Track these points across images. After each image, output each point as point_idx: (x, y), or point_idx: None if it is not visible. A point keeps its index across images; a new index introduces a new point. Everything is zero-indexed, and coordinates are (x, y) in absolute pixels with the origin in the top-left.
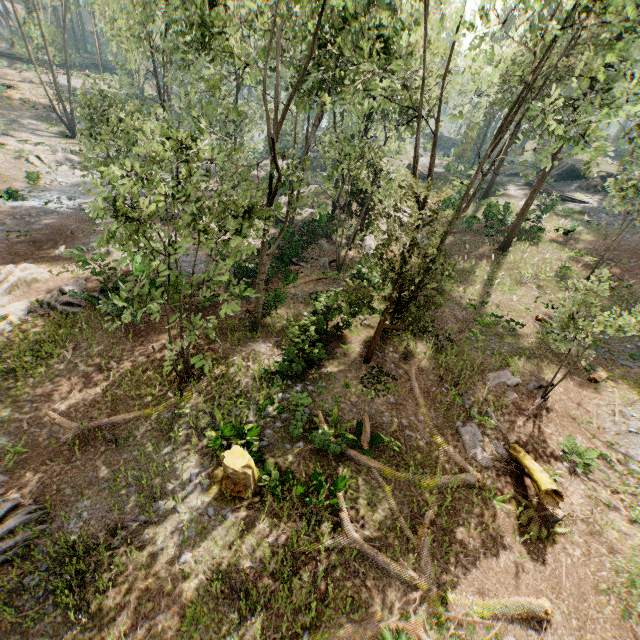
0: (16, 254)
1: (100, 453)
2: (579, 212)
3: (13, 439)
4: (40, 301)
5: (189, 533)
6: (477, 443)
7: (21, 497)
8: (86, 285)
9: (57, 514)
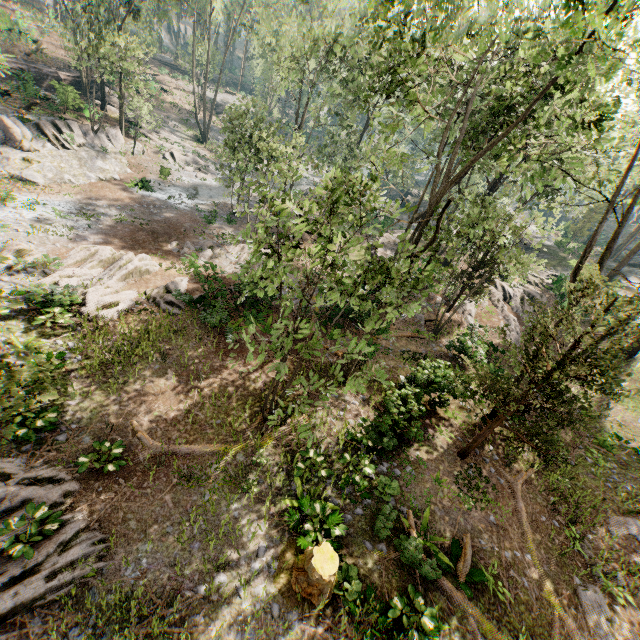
0: (136, 241)
1: (171, 485)
2: None
3: (95, 441)
4: (147, 294)
5: (248, 633)
6: (603, 620)
7: (88, 516)
8: (188, 286)
9: (117, 551)
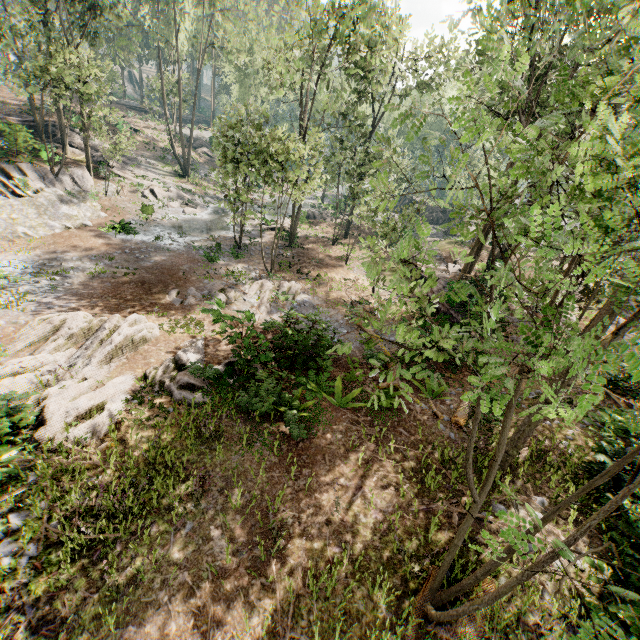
0: (121, 297)
1: None
2: None
3: None
4: (149, 377)
5: None
6: None
7: None
8: (206, 351)
9: None
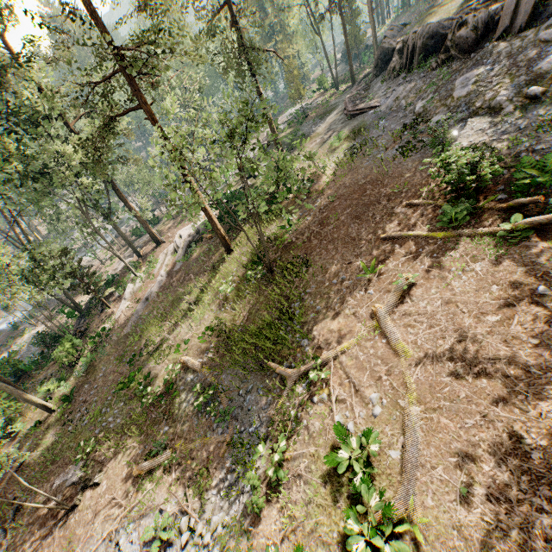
0: None
1: None
2: (353, 133)
3: None
4: None
5: None
6: None
7: None
8: None
9: None
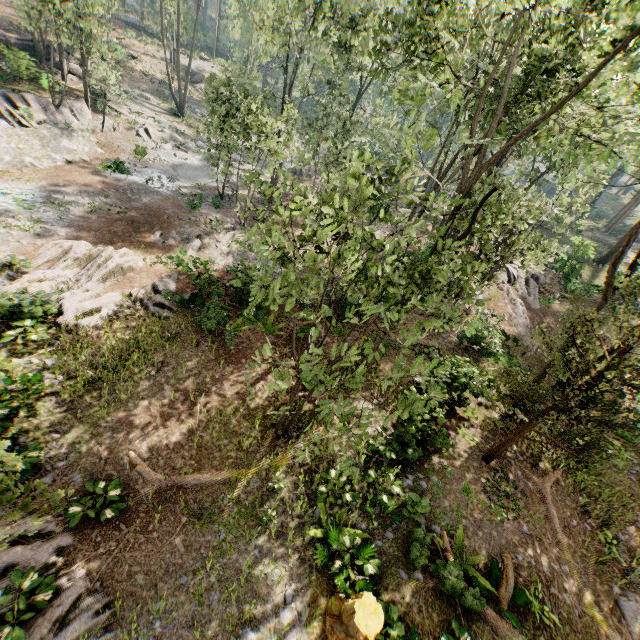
0: (114, 232)
1: (180, 526)
2: None
3: (87, 480)
4: (133, 296)
5: None
6: None
7: (86, 574)
8: (178, 283)
9: (125, 615)
